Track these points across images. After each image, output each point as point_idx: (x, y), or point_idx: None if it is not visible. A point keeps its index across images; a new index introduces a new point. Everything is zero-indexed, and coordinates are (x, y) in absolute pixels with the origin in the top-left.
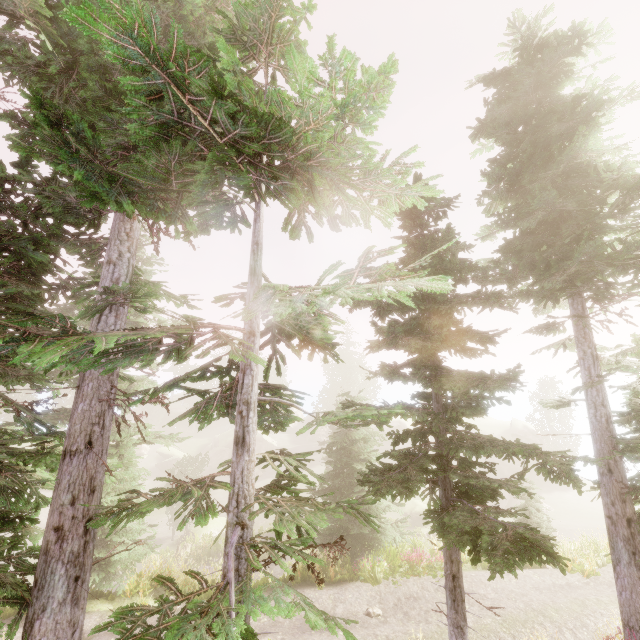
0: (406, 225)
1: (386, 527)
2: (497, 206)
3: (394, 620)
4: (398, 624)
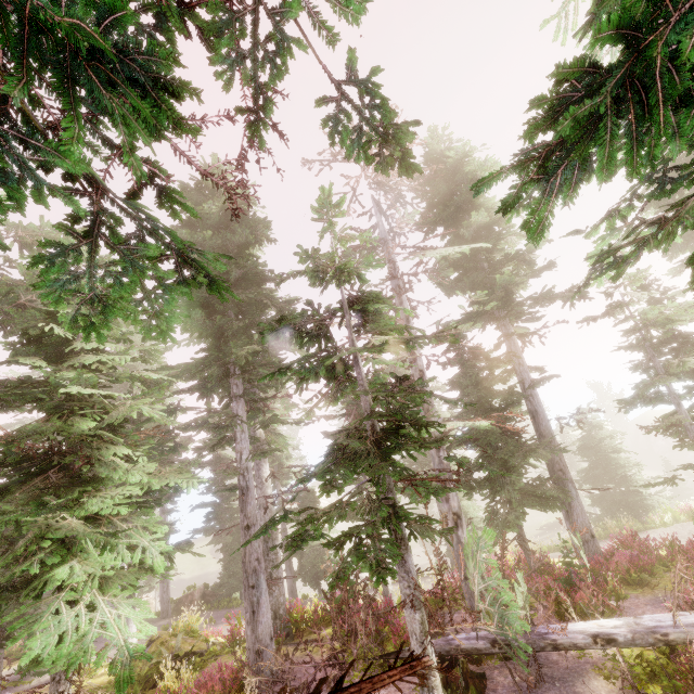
0: (647, 301)
1: (651, 496)
2: (677, 254)
3: None
4: None
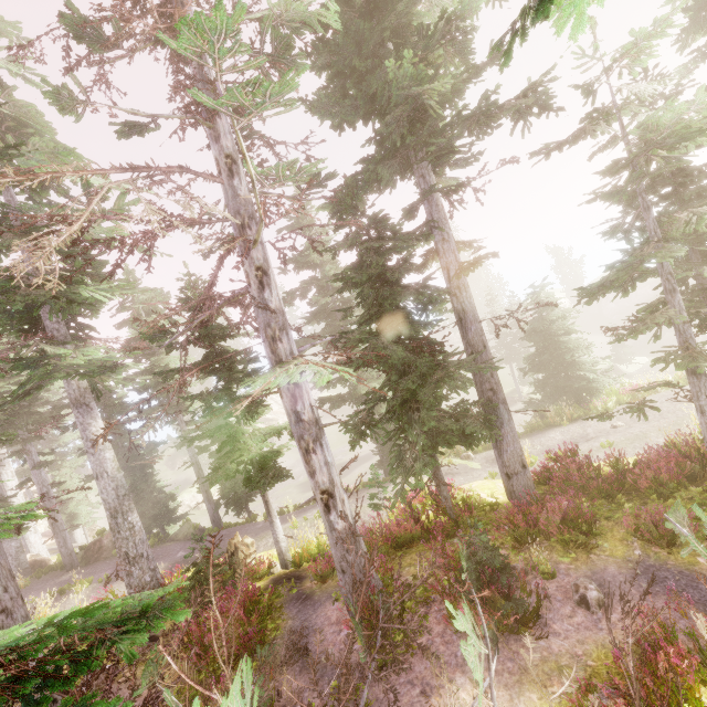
0: None
1: (597, 378)
2: (694, 38)
3: (637, 425)
4: (642, 426)
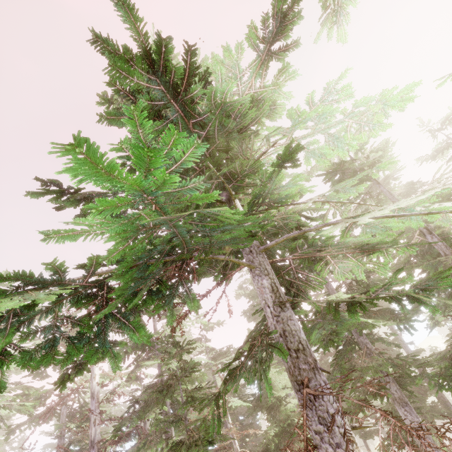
0: None
1: None
2: None
3: None
4: None
